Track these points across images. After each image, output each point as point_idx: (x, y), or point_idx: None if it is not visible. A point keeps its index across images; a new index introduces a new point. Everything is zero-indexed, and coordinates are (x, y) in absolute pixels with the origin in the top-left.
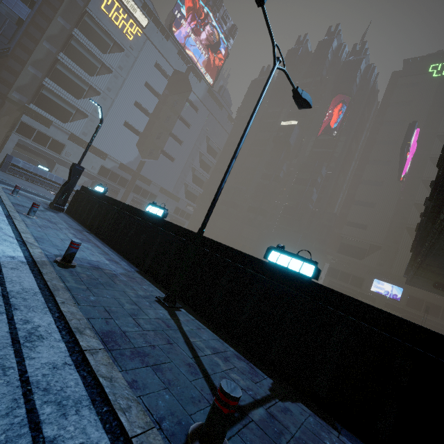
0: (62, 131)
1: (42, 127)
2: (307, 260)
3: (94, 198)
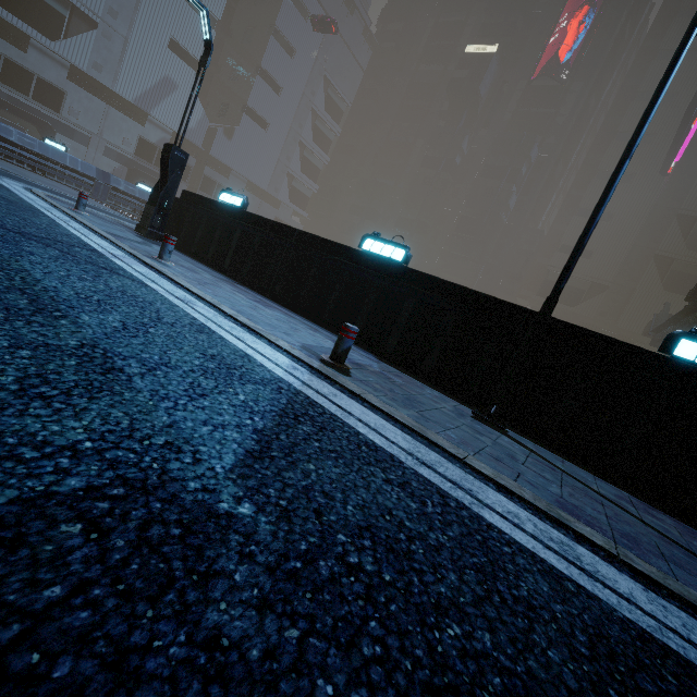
0: (52, 60)
1: (12, 51)
2: None
3: (227, 218)
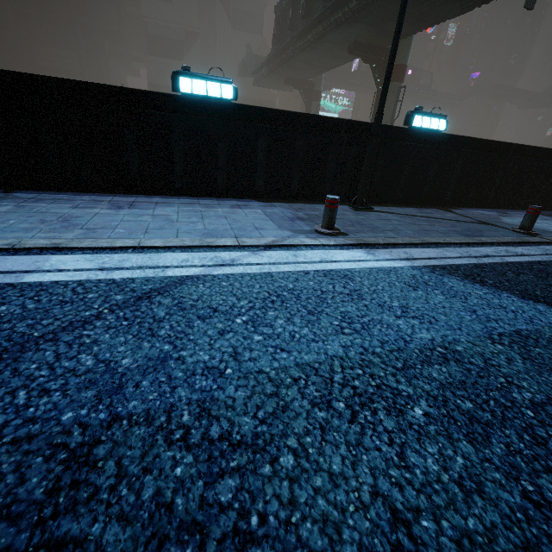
0: None
1: None
2: (442, 116)
3: None
